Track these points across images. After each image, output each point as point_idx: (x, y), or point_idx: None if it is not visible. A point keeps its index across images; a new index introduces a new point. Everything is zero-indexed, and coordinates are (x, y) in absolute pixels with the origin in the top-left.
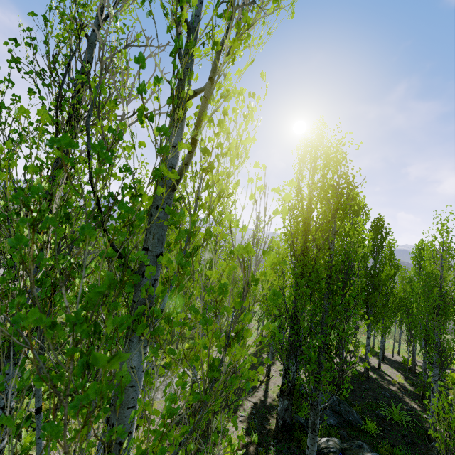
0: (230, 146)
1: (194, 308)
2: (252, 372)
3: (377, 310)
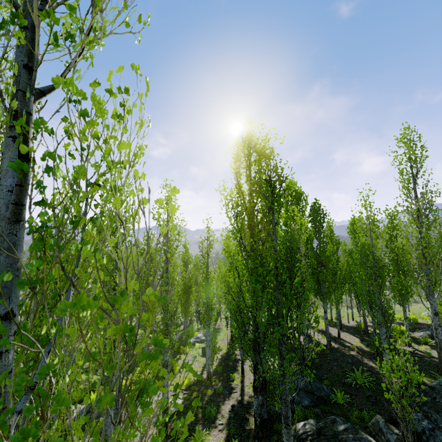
0: (103, 153)
1: (41, 394)
2: (181, 421)
3: (328, 285)
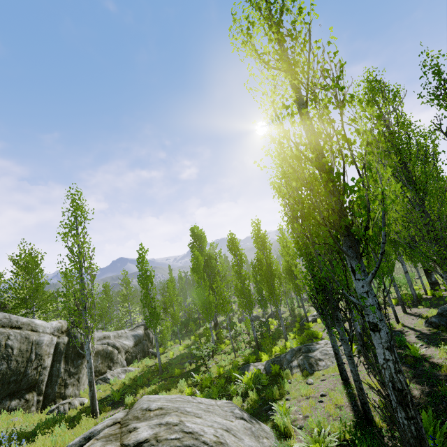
0: None
1: None
2: None
3: None
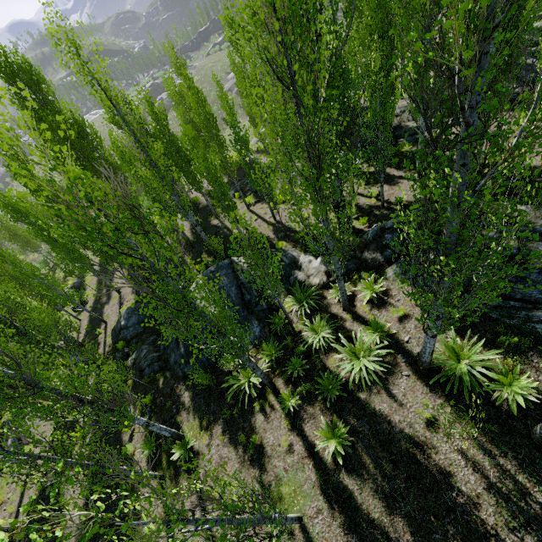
0: None
1: None
2: None
3: None
